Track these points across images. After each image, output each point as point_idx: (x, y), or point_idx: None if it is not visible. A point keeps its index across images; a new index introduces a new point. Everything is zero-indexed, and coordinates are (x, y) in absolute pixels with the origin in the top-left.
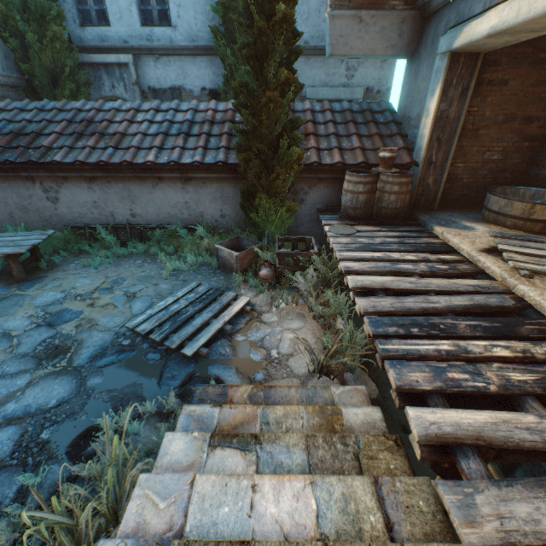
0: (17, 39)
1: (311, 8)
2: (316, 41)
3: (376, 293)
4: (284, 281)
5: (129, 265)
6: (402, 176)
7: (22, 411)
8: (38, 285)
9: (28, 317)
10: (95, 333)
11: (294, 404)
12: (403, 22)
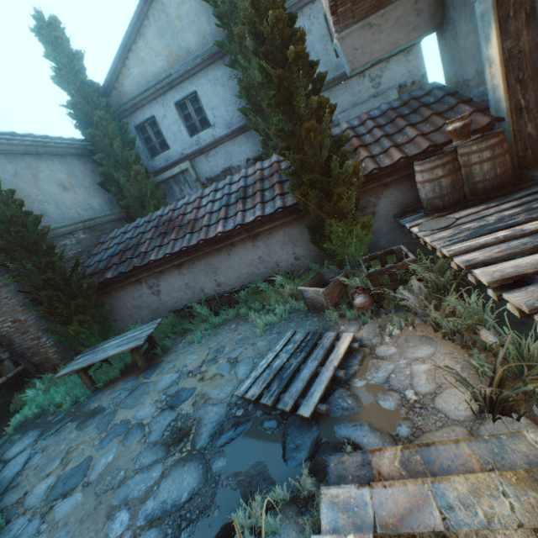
0: (115, 186)
1: (318, 52)
2: (332, 74)
3: (531, 279)
4: (386, 304)
5: (225, 332)
6: (488, 137)
7: (160, 509)
8: (158, 370)
9: (154, 403)
10: (210, 407)
11: (476, 469)
12: (417, 2)
